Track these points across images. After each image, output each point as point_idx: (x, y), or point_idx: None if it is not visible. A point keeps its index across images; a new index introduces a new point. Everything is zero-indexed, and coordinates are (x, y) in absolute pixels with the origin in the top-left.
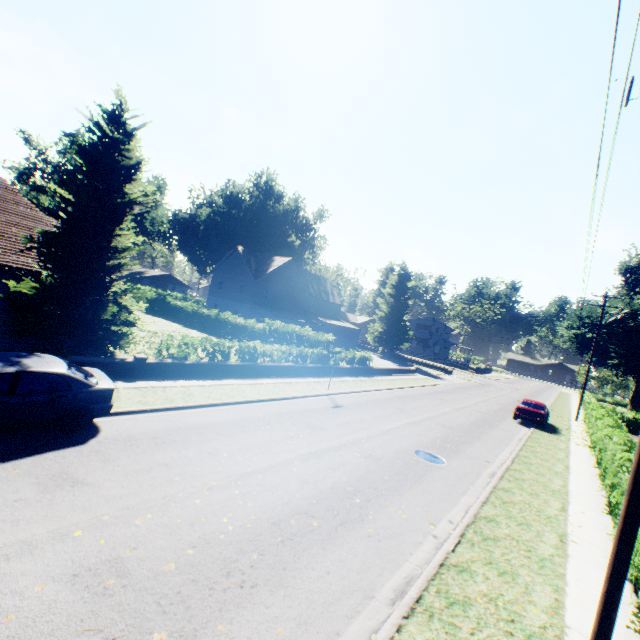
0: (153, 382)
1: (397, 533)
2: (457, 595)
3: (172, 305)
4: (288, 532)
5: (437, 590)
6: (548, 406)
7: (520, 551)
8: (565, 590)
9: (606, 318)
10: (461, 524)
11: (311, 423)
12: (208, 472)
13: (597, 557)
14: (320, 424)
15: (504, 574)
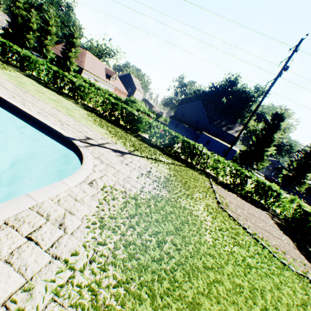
0: None
1: None
2: None
3: None
4: None
5: None
6: None
7: None
8: None
9: None
10: None
11: None
12: None
13: None
14: None
15: None
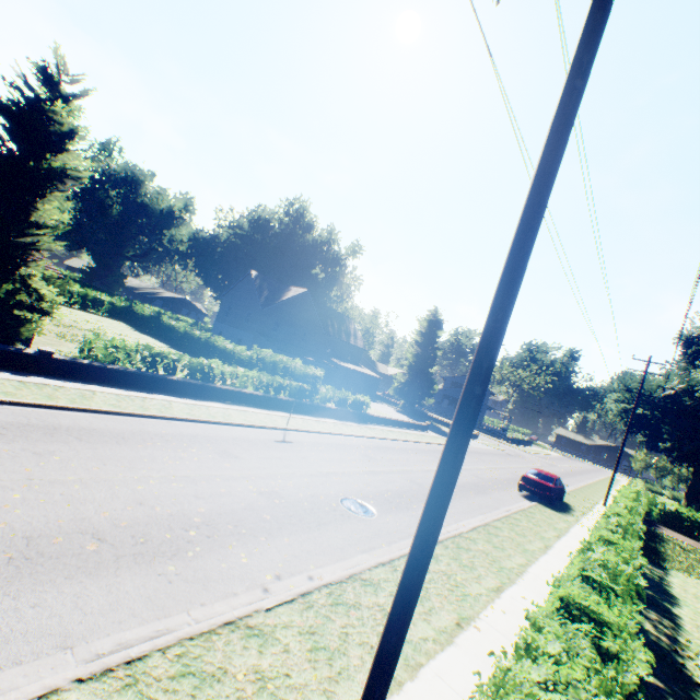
0: (53, 380)
1: (209, 577)
2: (209, 665)
3: (165, 324)
4: (34, 550)
5: (182, 653)
6: (579, 486)
7: (378, 626)
8: (403, 686)
9: (659, 392)
10: (318, 581)
11: (226, 450)
12: (3, 470)
13: (497, 652)
14: (238, 452)
15: (321, 650)
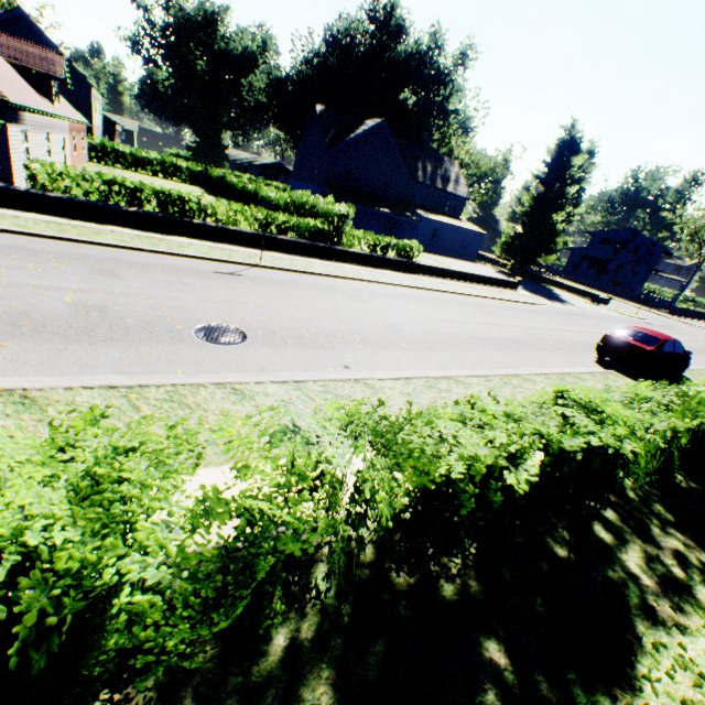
0: None
1: None
2: None
3: (228, 183)
4: None
5: None
6: None
7: None
8: None
9: None
10: None
11: (110, 270)
12: None
13: None
14: (124, 273)
15: None
